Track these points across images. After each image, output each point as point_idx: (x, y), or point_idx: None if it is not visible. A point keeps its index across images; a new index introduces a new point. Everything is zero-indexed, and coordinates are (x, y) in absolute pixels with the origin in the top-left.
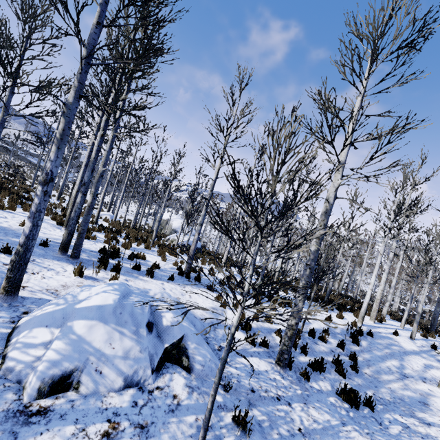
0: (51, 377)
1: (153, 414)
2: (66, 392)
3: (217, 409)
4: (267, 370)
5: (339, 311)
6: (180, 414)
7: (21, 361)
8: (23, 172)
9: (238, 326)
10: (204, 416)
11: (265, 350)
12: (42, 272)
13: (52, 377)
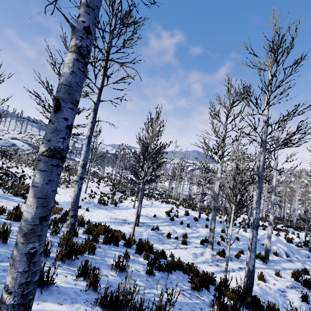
0: (285, 255)
1: (302, 261)
2: (287, 257)
3: (310, 261)
4: (308, 253)
5: (303, 231)
6: (306, 261)
7: (277, 252)
8: (103, 173)
9: (290, 242)
10: (310, 262)
11: (302, 248)
12: (241, 232)
13: (285, 255)
